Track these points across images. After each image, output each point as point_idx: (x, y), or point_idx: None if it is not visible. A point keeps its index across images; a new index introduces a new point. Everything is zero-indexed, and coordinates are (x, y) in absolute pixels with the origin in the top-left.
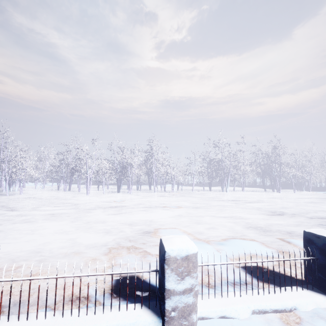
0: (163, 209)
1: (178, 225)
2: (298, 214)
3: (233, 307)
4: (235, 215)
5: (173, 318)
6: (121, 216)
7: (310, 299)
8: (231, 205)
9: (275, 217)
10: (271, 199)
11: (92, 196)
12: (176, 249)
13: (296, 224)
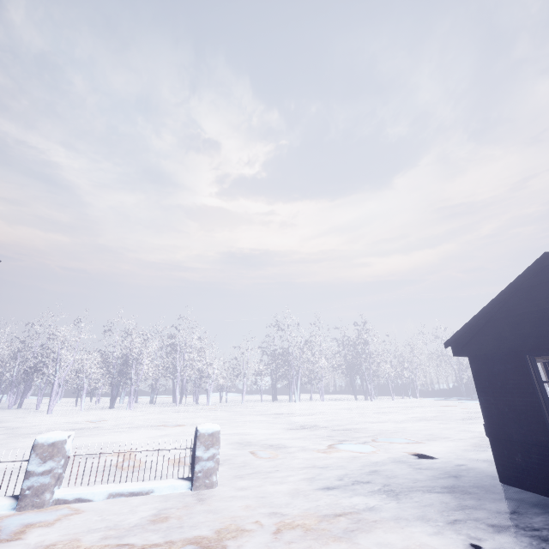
0: (154, 428)
1: (145, 445)
2: (332, 426)
3: (92, 490)
4: (245, 432)
5: (27, 495)
6: (75, 440)
7: (171, 484)
8: (266, 419)
9: (293, 432)
10: (338, 411)
11: (56, 416)
12: (46, 437)
13: (301, 438)
